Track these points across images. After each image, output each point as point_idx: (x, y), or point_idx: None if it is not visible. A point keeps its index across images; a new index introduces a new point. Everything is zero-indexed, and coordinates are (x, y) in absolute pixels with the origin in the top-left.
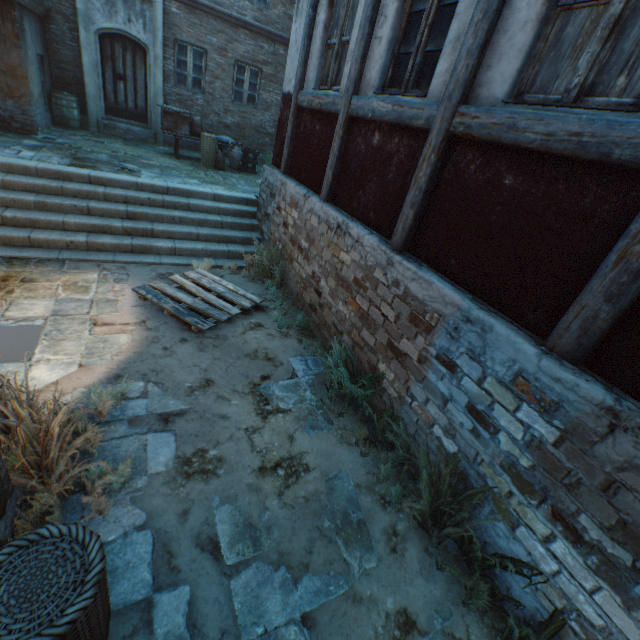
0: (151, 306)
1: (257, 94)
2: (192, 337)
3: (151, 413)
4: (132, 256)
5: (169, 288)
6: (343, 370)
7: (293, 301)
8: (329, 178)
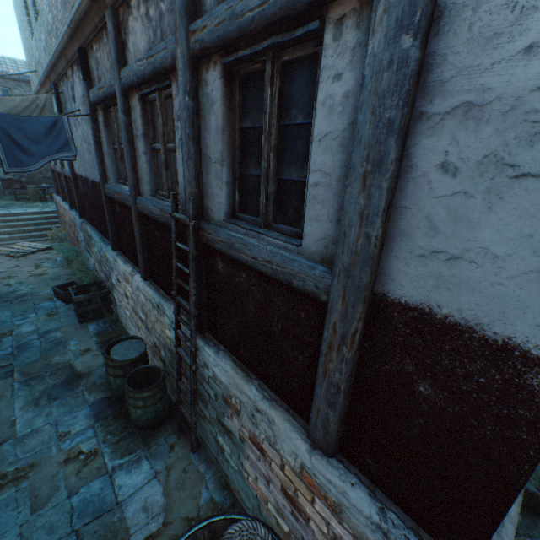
0: None
1: None
2: (15, 259)
3: None
4: None
5: (6, 249)
6: (66, 250)
7: (70, 244)
8: (61, 193)
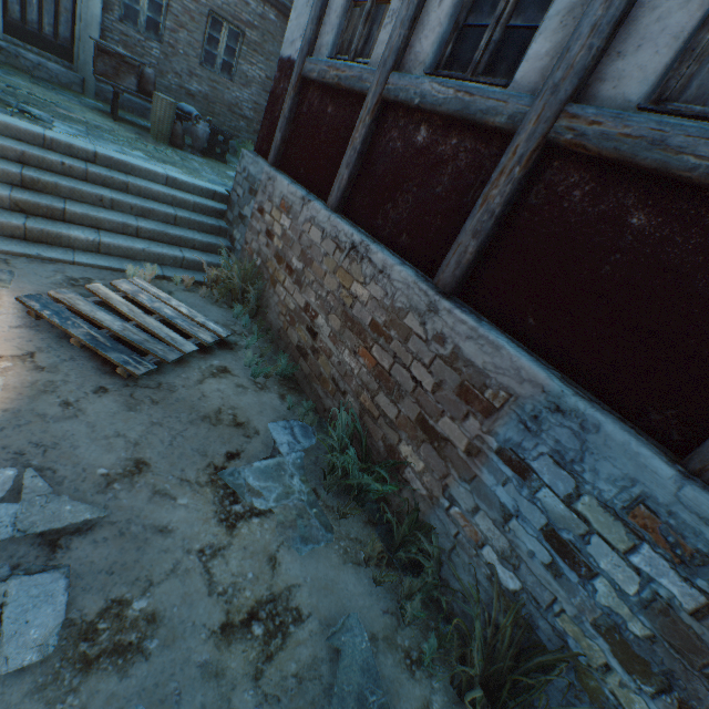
0: (48, 329)
1: (235, 62)
2: (116, 385)
3: (22, 533)
4: (24, 245)
5: (83, 302)
6: (352, 452)
7: (272, 338)
8: (343, 179)
